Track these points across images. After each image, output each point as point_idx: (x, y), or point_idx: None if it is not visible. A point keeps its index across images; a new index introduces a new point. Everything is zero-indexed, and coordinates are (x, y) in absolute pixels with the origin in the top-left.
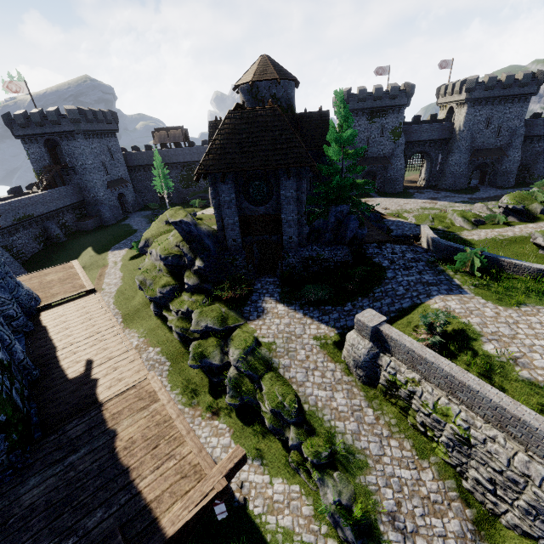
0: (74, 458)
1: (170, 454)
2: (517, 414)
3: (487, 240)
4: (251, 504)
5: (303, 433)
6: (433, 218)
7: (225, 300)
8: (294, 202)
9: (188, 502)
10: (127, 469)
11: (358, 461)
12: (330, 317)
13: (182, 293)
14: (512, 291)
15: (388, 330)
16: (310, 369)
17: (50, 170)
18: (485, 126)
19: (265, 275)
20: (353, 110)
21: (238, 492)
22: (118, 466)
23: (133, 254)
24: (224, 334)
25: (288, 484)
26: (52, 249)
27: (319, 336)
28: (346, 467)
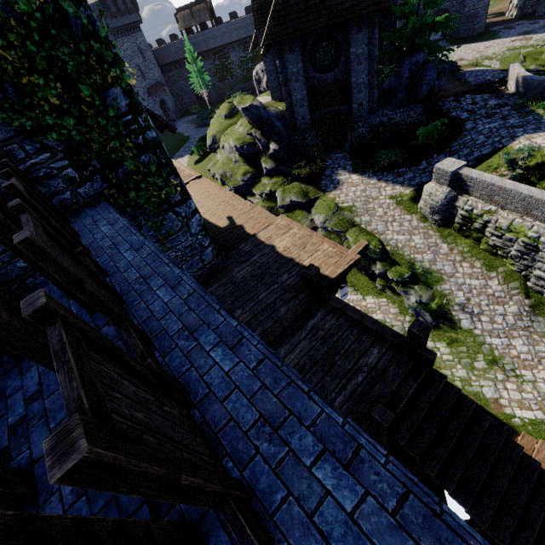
0: (254, 259)
1: (316, 250)
2: None
3: None
4: None
5: (387, 265)
6: (525, 57)
7: (302, 178)
8: (365, 60)
9: (338, 266)
10: (291, 259)
11: (434, 277)
12: (404, 178)
13: (261, 179)
14: None
15: (467, 172)
16: (389, 221)
17: None
18: None
19: (334, 152)
20: None
21: None
22: (285, 258)
23: (196, 159)
24: (307, 206)
25: (377, 298)
26: None
27: (394, 195)
28: (425, 282)
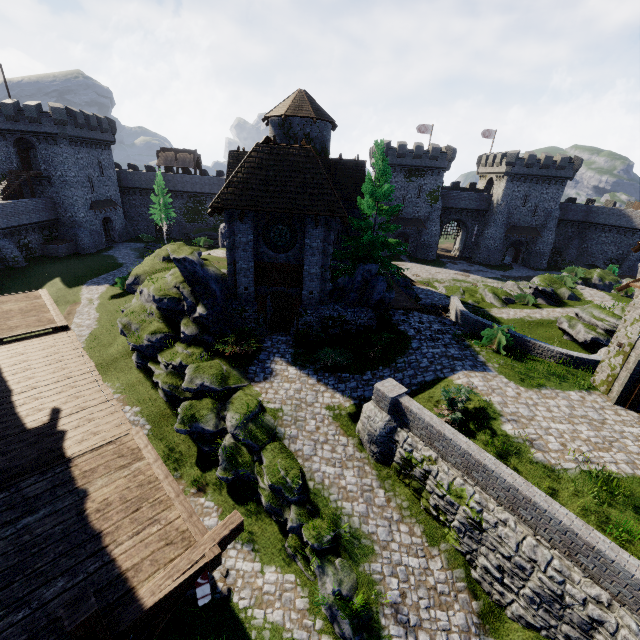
0: (30, 520)
1: (154, 518)
2: (528, 495)
3: (515, 320)
4: (236, 596)
5: (304, 514)
6: (464, 291)
7: (228, 356)
8: (319, 254)
9: (172, 571)
10: (98, 534)
11: (363, 546)
12: (346, 385)
13: (175, 344)
14: (534, 373)
15: (408, 402)
16: (320, 442)
17: (17, 176)
18: (523, 203)
19: (277, 333)
20: (391, 164)
21: (221, 582)
22: (88, 530)
23: (116, 292)
24: (223, 396)
25: (282, 573)
26: (5, 274)
27: (332, 405)
28: (350, 554)
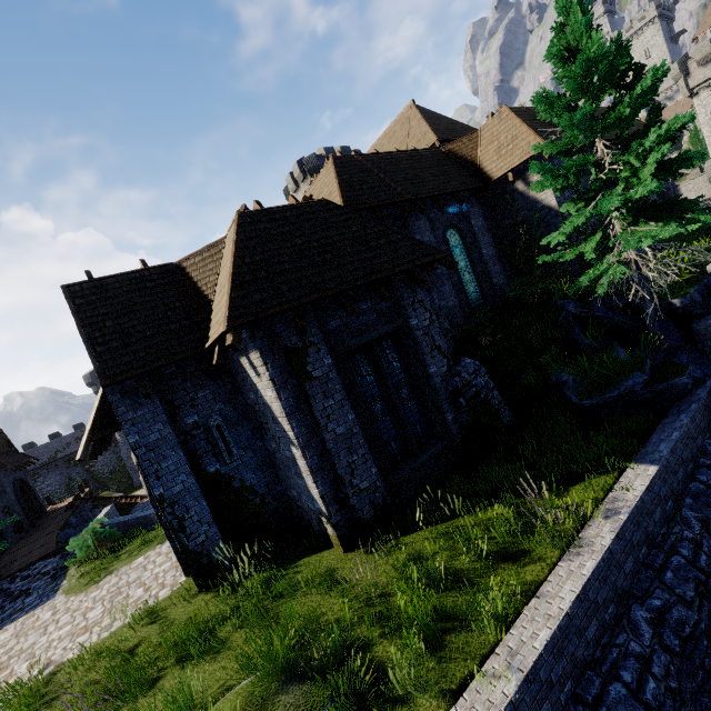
0: None
1: None
2: None
3: None
4: None
5: None
6: None
7: None
8: None
9: None
10: None
11: None
12: None
13: None
14: (118, 559)
15: None
16: None
17: None
18: None
19: None
20: None
21: None
22: None
23: None
24: None
25: None
26: None
27: None
28: None
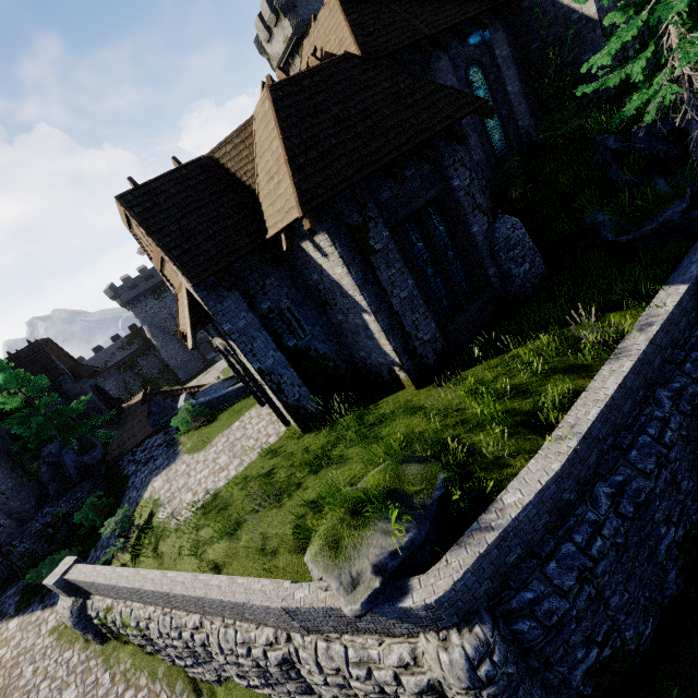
0: None
1: None
2: (130, 586)
3: None
4: None
5: None
6: None
7: None
8: None
9: None
10: None
11: None
12: None
13: None
14: (217, 427)
15: (71, 573)
16: (35, 686)
17: None
18: None
19: (7, 589)
20: (131, 299)
21: None
22: None
23: None
24: None
25: None
26: None
27: (57, 625)
28: None
